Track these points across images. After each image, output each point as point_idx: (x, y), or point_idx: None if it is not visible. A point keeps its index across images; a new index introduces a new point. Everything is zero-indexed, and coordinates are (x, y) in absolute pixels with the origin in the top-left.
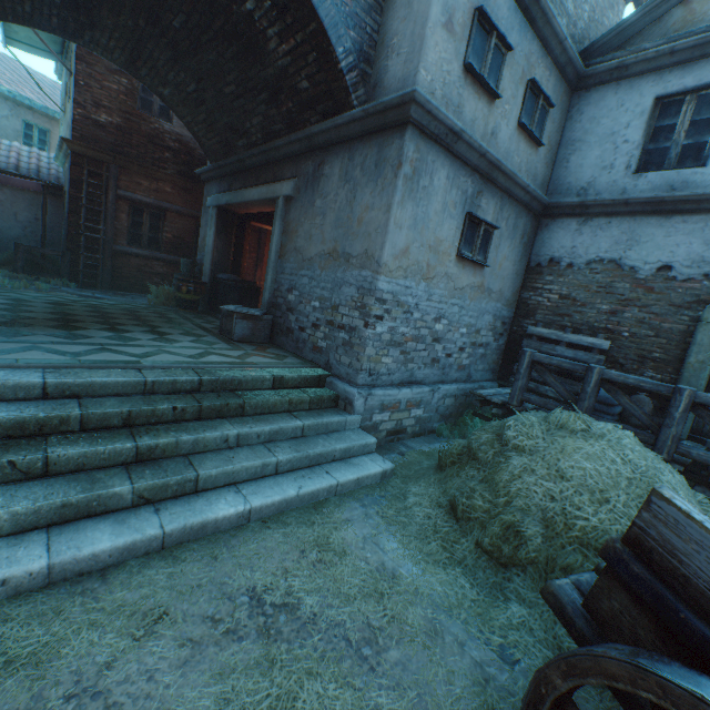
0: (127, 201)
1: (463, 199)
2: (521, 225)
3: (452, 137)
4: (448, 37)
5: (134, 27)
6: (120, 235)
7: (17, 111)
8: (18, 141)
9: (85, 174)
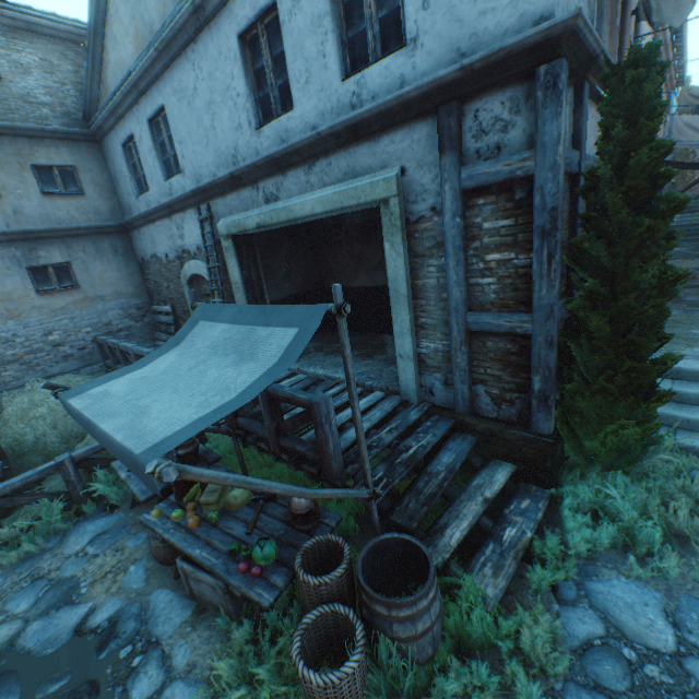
0: None
1: (15, 261)
2: (108, 245)
3: None
4: None
5: None
6: None
7: None
8: None
9: None
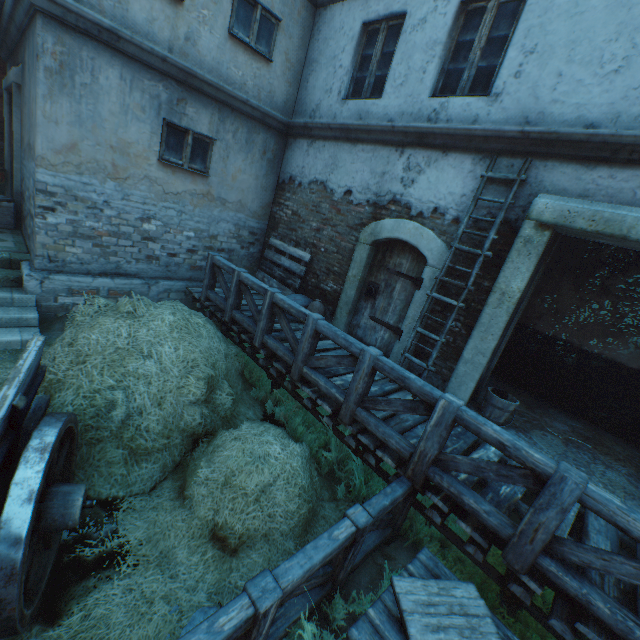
0: None
1: (155, 104)
2: (261, 141)
3: (109, 34)
4: None
5: None
6: None
7: None
8: None
9: None
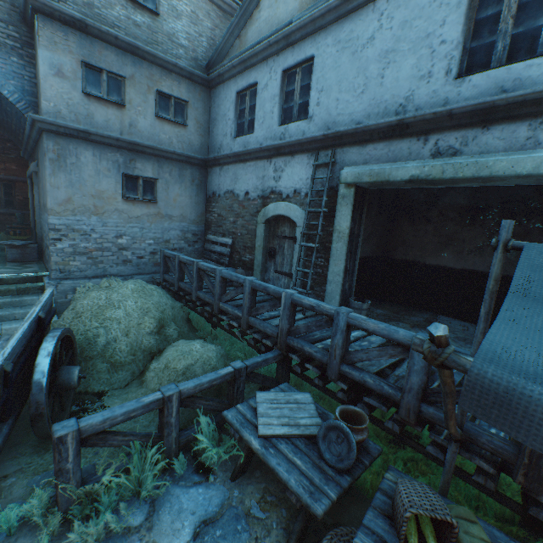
0: None
1: (116, 165)
2: (189, 174)
3: (84, 133)
4: (62, 80)
5: None
6: None
7: None
8: None
9: None
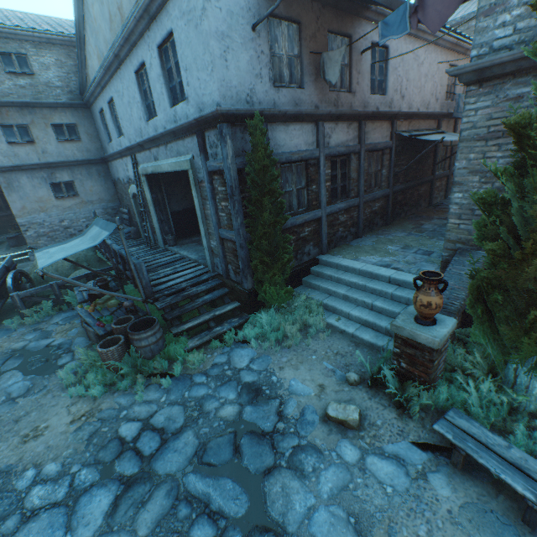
0: None
1: (44, 180)
2: (95, 171)
3: (17, 167)
4: None
5: None
6: None
7: None
8: None
9: None
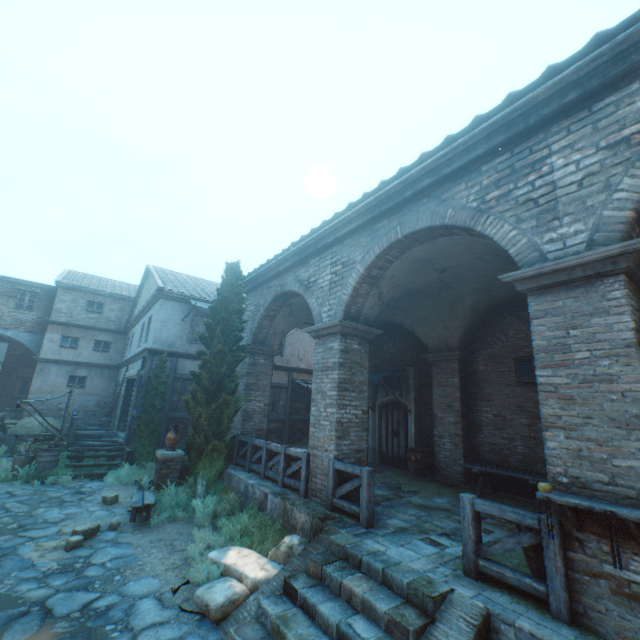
0: (22, 378)
1: (68, 372)
2: (108, 373)
3: (55, 361)
4: (53, 343)
5: (8, 340)
6: (16, 391)
7: (7, 346)
8: (4, 357)
9: (6, 372)
